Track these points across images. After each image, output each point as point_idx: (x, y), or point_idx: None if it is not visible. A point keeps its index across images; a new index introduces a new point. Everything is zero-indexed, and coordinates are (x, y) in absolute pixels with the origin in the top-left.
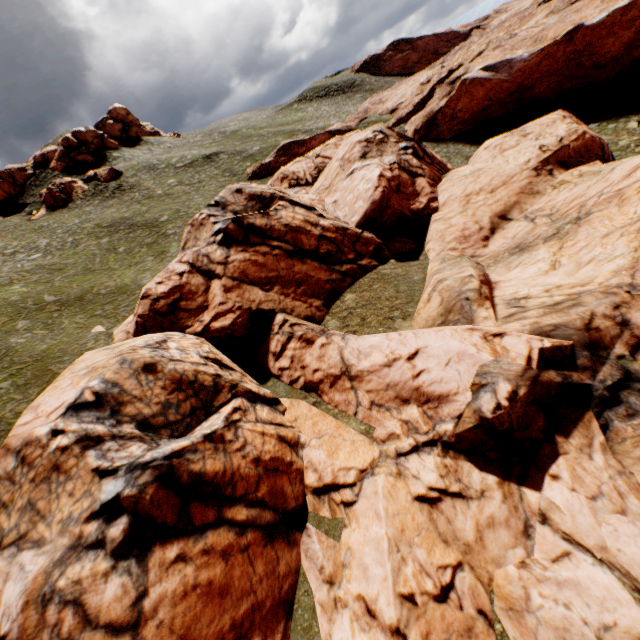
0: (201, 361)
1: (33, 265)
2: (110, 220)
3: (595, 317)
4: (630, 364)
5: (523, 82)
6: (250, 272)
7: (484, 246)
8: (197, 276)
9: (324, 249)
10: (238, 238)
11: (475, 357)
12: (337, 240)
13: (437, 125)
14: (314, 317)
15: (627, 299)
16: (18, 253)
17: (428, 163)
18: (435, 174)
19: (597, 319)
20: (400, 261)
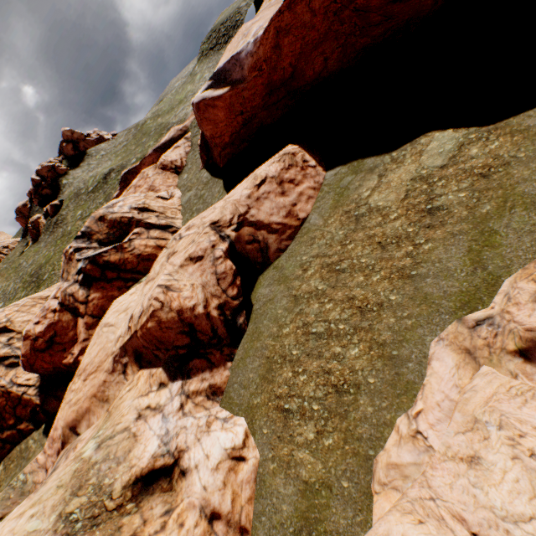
0: None
1: None
2: (37, 266)
3: None
4: None
5: (271, 78)
6: None
7: (53, 464)
8: None
9: None
10: None
11: None
12: (1, 406)
13: (211, 148)
14: None
15: None
16: None
17: (110, 279)
18: (111, 297)
19: None
20: (44, 430)
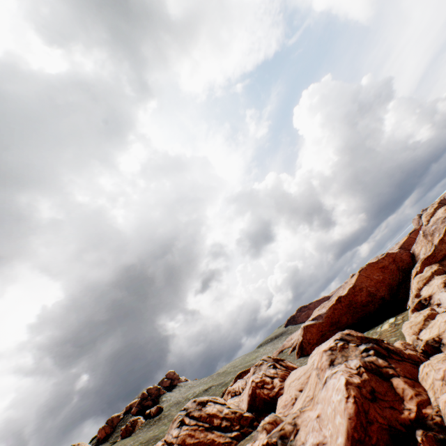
0: None
1: None
2: (148, 438)
3: (285, 423)
4: (292, 442)
5: (331, 320)
6: (187, 439)
7: (292, 407)
8: (165, 445)
9: (224, 424)
10: (186, 423)
11: None
12: (231, 418)
13: (304, 347)
14: None
15: (299, 413)
16: None
17: (283, 370)
18: (286, 374)
19: (285, 424)
20: None
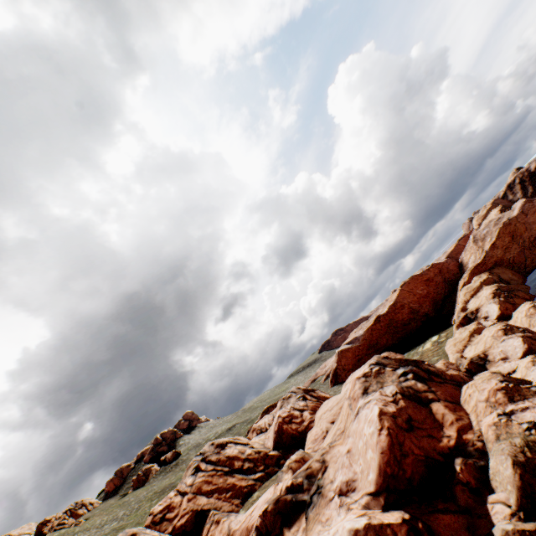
0: (158, 534)
1: (110, 529)
2: (163, 486)
3: (312, 461)
4: (320, 481)
5: (369, 342)
6: (203, 487)
7: (322, 441)
8: (178, 496)
9: (246, 466)
10: (202, 469)
11: (268, 498)
12: (254, 459)
13: (339, 374)
14: (233, 511)
15: (328, 449)
16: (106, 524)
17: (314, 401)
18: (317, 406)
19: (312, 462)
20: None
